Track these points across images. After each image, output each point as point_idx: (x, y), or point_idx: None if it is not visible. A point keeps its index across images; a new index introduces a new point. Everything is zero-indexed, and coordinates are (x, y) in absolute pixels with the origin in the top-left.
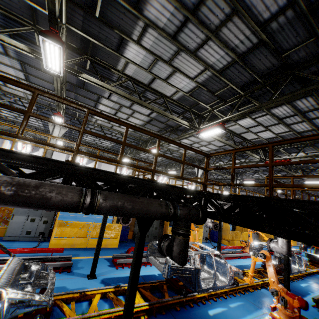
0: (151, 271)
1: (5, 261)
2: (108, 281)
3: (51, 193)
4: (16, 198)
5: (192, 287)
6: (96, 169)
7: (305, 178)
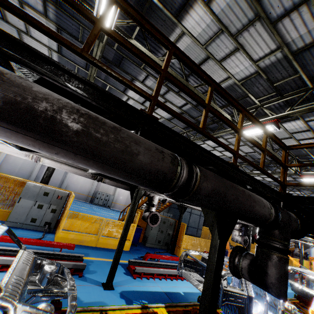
0: (174, 287)
1: (6, 252)
2: (128, 296)
3: (137, 145)
4: (84, 140)
5: None
6: (176, 133)
7: None
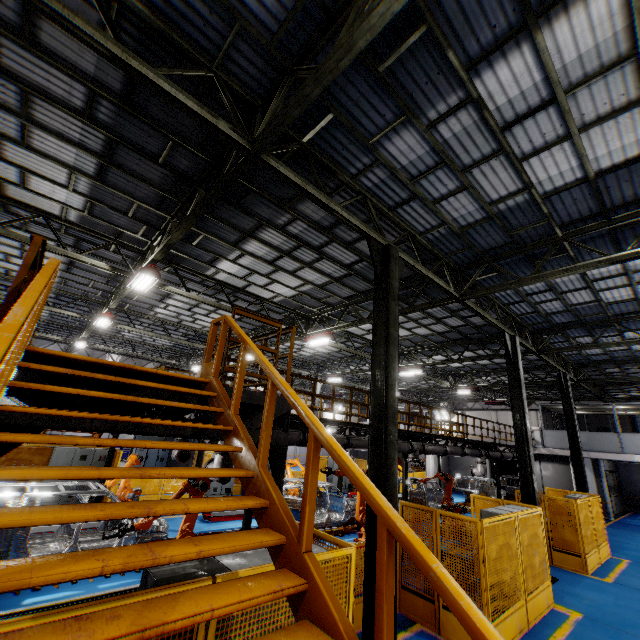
0: None
1: None
2: None
3: None
4: None
5: (3, 559)
6: None
7: (400, 367)
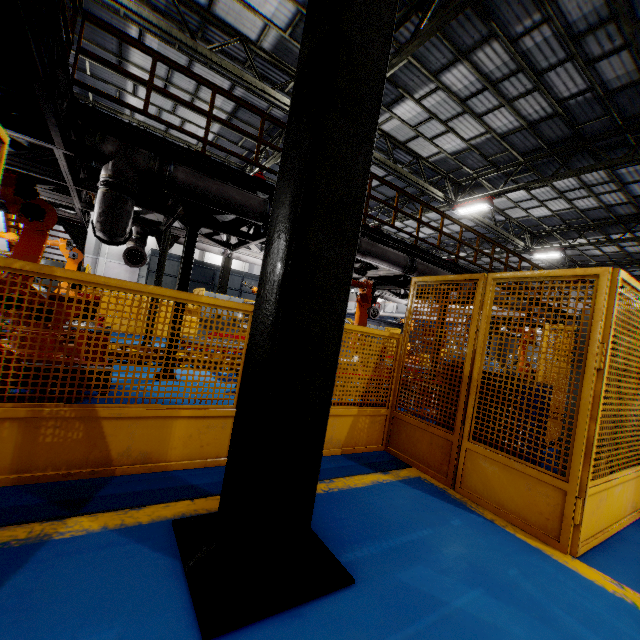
0: None
1: None
2: None
3: None
4: None
5: None
6: None
7: (458, 203)
